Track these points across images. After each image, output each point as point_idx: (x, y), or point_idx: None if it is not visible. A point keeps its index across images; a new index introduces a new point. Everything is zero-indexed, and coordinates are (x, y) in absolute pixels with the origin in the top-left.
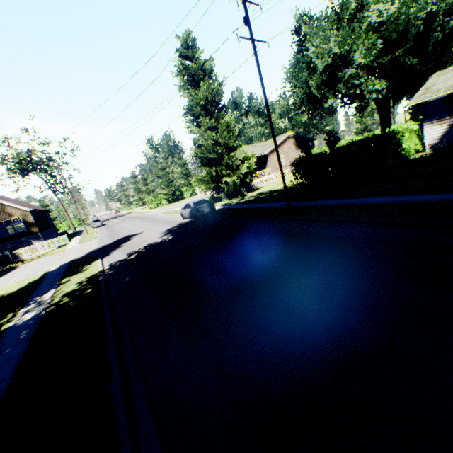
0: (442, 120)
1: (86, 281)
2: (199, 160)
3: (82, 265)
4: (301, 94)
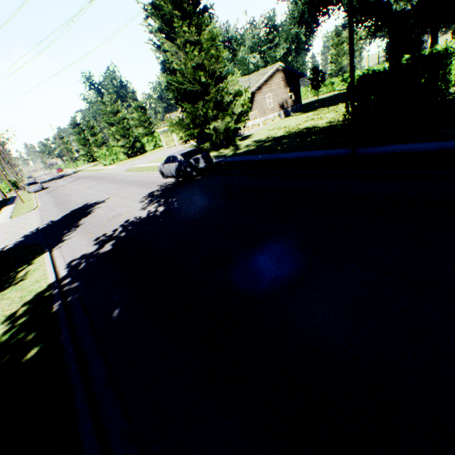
0: None
1: (24, 315)
2: (173, 94)
3: (15, 266)
4: (302, 3)
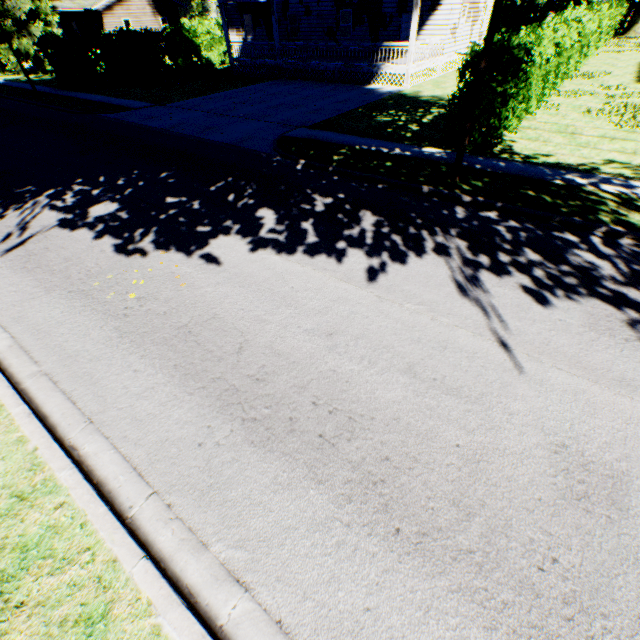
0: (239, 32)
1: None
2: None
3: None
4: None
